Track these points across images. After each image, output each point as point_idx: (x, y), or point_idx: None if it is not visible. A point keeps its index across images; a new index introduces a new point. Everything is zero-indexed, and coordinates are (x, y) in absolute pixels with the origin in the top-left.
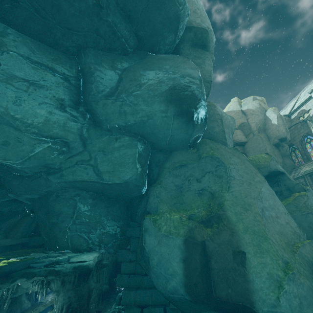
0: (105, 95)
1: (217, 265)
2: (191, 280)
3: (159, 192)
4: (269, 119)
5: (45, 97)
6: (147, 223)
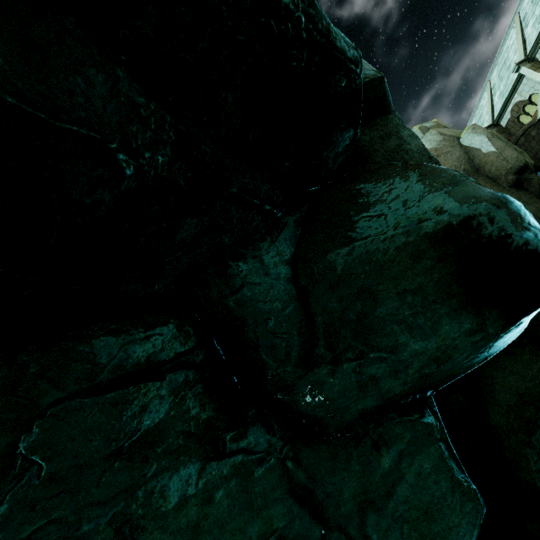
0: (299, 357)
1: None
2: None
3: None
4: (473, 148)
5: (174, 459)
6: None
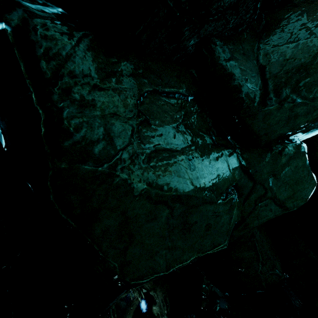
0: (260, 100)
1: None
2: None
3: None
4: None
5: (198, 139)
6: None
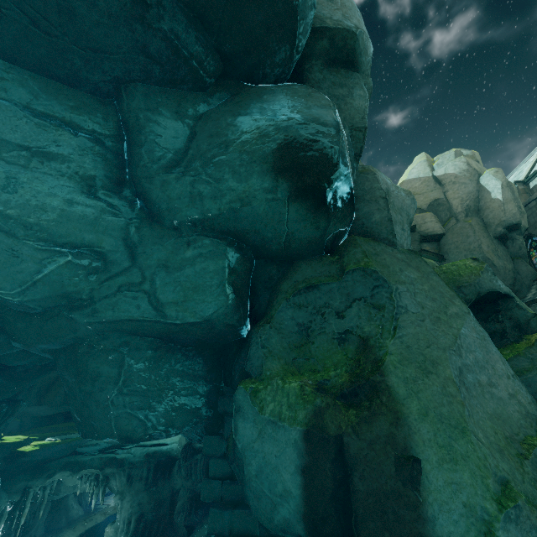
0: (166, 165)
1: (364, 484)
2: (316, 511)
3: (267, 338)
4: (486, 190)
5: (60, 175)
6: (241, 396)
